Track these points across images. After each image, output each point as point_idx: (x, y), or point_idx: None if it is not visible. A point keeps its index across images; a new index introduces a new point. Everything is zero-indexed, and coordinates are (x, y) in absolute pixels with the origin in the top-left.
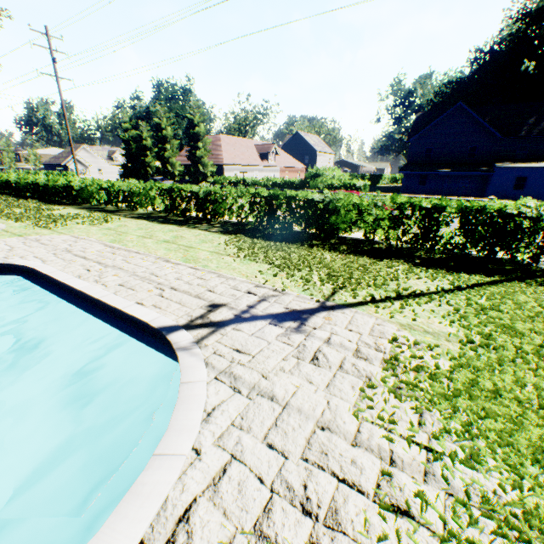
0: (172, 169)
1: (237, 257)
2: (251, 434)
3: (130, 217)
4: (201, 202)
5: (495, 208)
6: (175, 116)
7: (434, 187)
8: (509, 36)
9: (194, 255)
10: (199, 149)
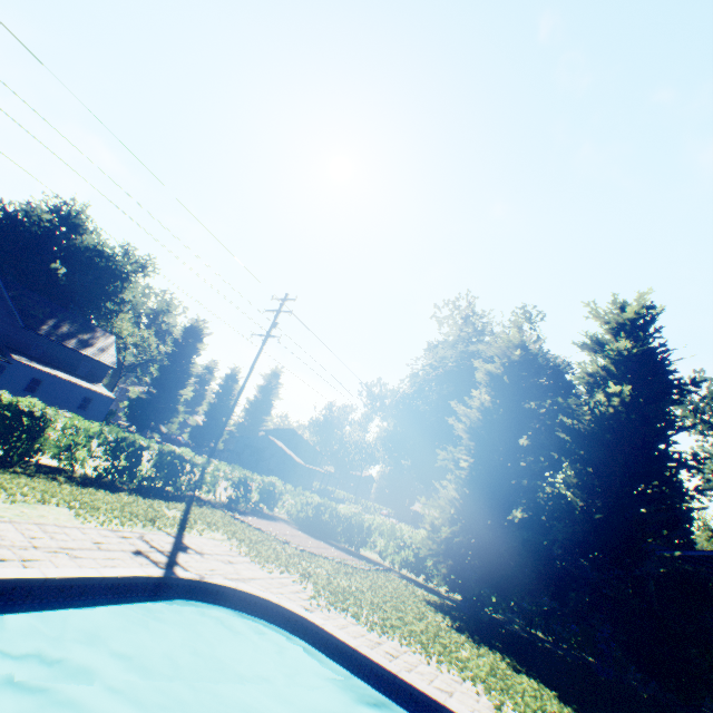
0: None
1: None
2: (272, 588)
3: None
4: None
5: (179, 453)
6: None
7: None
8: (41, 220)
9: None
10: None
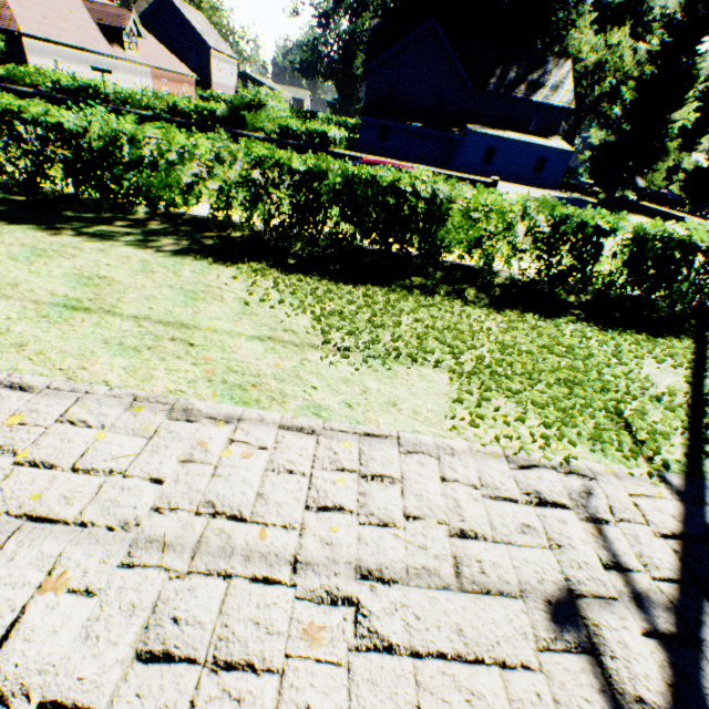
0: None
1: (346, 353)
2: None
3: None
4: (94, 161)
5: (679, 237)
6: None
7: (397, 147)
8: None
9: (231, 362)
10: None
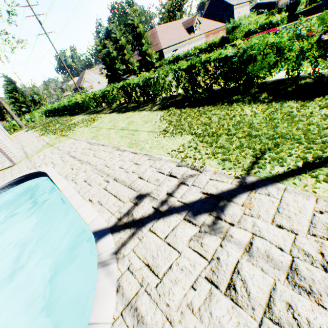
0: (132, 67)
1: (166, 133)
2: None
3: (107, 113)
4: (142, 89)
5: None
6: (124, 27)
7: None
8: None
9: (136, 138)
10: (143, 45)
